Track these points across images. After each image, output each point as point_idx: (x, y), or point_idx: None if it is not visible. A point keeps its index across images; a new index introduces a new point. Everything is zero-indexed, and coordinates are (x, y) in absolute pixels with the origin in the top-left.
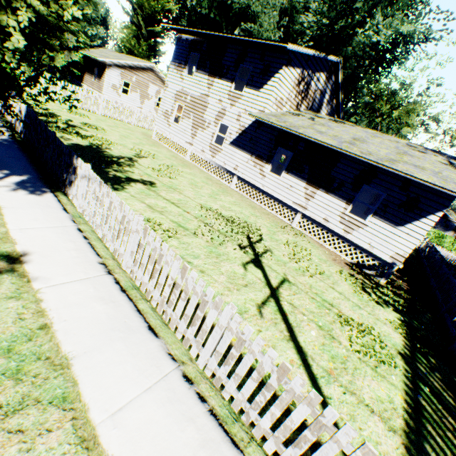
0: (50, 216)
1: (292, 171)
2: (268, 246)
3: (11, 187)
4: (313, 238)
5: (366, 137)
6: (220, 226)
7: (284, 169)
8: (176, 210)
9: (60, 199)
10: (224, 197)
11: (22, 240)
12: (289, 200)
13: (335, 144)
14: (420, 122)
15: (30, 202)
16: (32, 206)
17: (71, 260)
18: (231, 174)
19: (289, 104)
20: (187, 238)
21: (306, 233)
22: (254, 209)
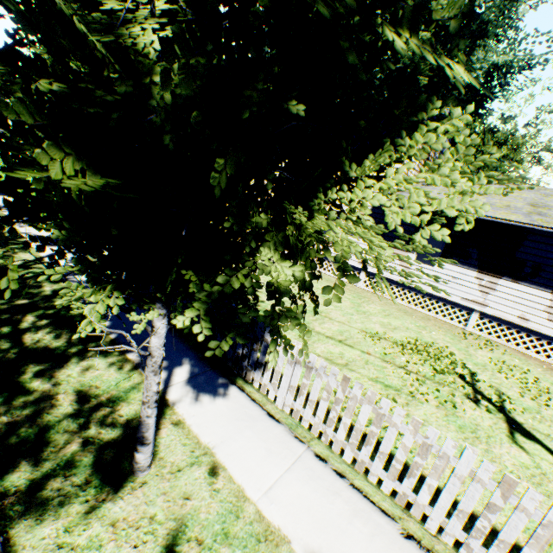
0: (269, 442)
1: (451, 258)
2: (489, 382)
3: (189, 394)
4: (505, 344)
5: (538, 198)
6: (417, 365)
7: (438, 256)
8: (354, 354)
9: (249, 393)
10: (367, 305)
11: (287, 525)
12: (455, 296)
13: (525, 219)
14: (531, 155)
15: (229, 418)
16: (237, 428)
17: (373, 548)
18: (355, 269)
19: (413, 172)
20: (414, 409)
21: (492, 338)
22: (409, 316)
